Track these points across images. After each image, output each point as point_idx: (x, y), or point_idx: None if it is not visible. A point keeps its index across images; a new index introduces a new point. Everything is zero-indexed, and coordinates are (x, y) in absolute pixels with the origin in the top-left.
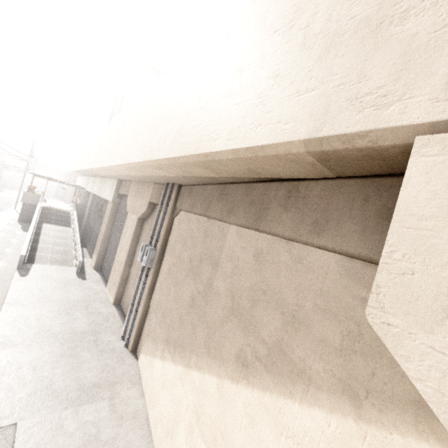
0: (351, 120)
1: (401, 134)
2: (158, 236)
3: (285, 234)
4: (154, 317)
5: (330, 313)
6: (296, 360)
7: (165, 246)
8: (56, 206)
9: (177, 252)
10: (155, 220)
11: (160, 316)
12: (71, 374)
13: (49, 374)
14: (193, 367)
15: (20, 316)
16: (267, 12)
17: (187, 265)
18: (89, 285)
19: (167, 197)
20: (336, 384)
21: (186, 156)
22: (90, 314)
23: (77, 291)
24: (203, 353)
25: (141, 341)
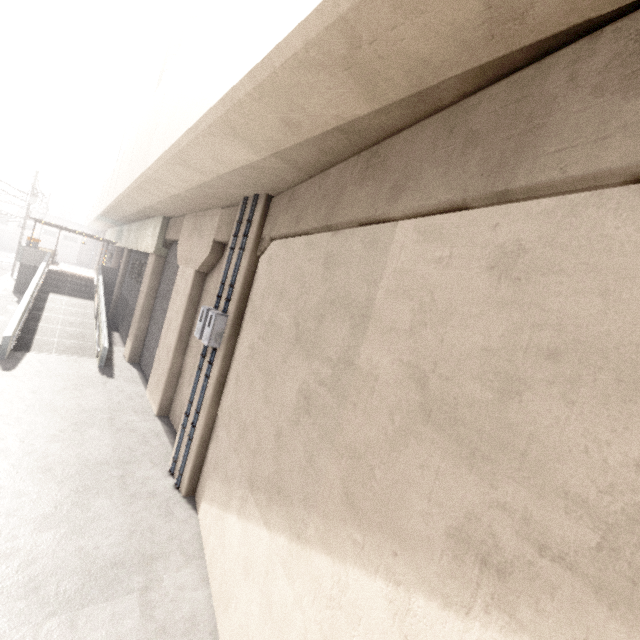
0: None
1: None
2: (230, 291)
3: None
4: (225, 436)
5: None
6: None
7: (243, 310)
8: (73, 271)
9: (267, 314)
10: (224, 267)
11: (237, 434)
12: (71, 541)
13: (26, 542)
14: (315, 544)
15: None
16: None
17: (290, 332)
18: (118, 385)
19: (246, 221)
20: None
21: (300, 24)
22: (116, 432)
23: (97, 395)
24: (340, 515)
25: (203, 479)
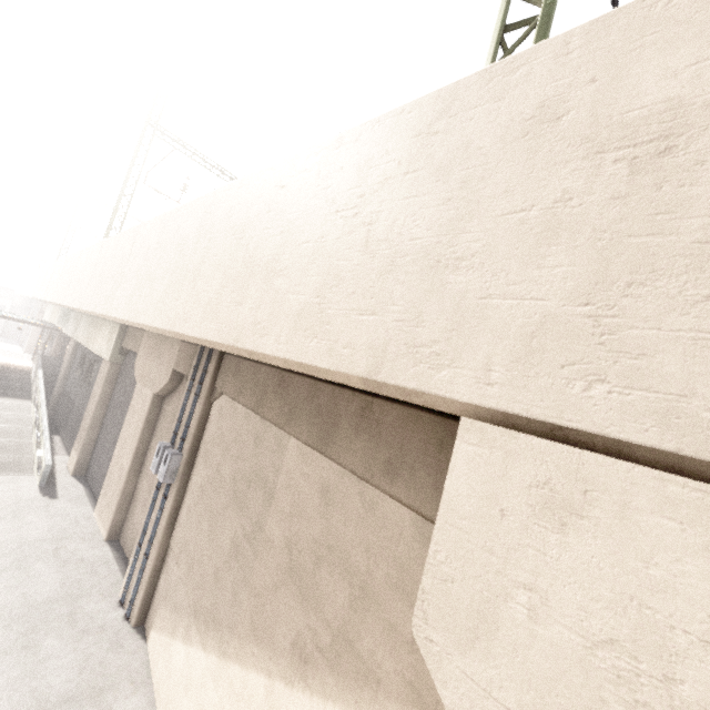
0: (408, 371)
1: (452, 406)
2: (186, 432)
3: (355, 469)
4: (176, 567)
5: (403, 591)
6: (364, 654)
7: (197, 448)
8: (4, 360)
9: (215, 461)
10: (181, 405)
11: (186, 567)
12: (24, 683)
13: None
14: (233, 659)
15: None
16: (329, 177)
17: (230, 487)
18: (62, 507)
19: (202, 368)
20: (406, 691)
21: (223, 345)
22: (63, 564)
23: (39, 522)
24: (247, 636)
25: (154, 608)
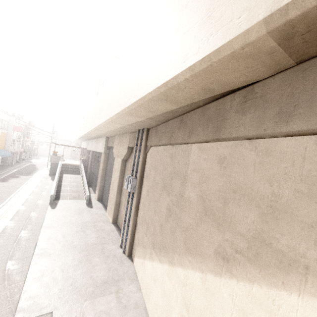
0: None
1: None
2: (137, 168)
3: (247, 133)
4: (141, 228)
5: None
6: (283, 249)
7: (143, 175)
8: (70, 163)
9: (152, 177)
10: (133, 158)
11: (145, 227)
12: (87, 274)
13: (72, 274)
14: (177, 265)
15: (52, 235)
16: None
17: (161, 185)
18: (95, 211)
19: (140, 139)
20: None
21: (150, 92)
22: (97, 231)
23: (87, 216)
24: (184, 252)
25: (134, 248)
